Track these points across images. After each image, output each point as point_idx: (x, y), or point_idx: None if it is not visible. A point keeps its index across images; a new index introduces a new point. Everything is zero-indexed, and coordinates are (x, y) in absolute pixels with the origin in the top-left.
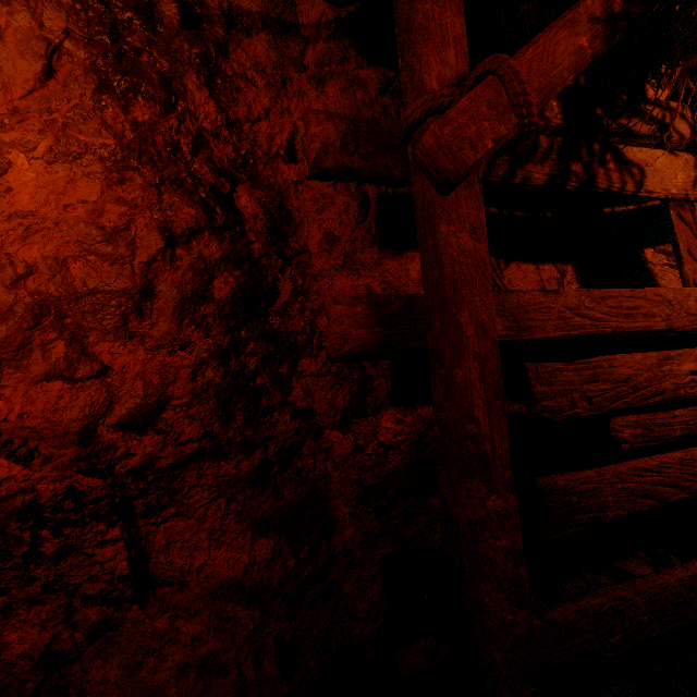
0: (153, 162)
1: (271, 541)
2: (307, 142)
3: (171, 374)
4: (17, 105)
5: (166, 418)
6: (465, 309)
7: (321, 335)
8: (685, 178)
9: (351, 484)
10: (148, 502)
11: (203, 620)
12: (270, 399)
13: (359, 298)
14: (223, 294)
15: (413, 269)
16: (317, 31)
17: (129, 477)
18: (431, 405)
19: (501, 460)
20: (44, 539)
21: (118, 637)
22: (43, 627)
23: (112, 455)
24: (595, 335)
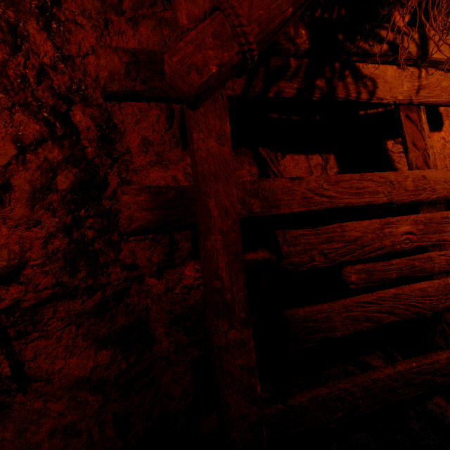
0: (6, 91)
1: (109, 352)
2: (98, 71)
3: (28, 243)
4: None
5: (26, 274)
6: (212, 197)
7: None
8: (410, 86)
9: (165, 313)
10: (18, 330)
11: (64, 402)
12: (106, 257)
13: (143, 190)
14: (65, 186)
15: None
16: None
17: (1, 314)
18: None
19: (238, 305)
20: None
21: (11, 413)
22: None
23: None
24: (331, 209)
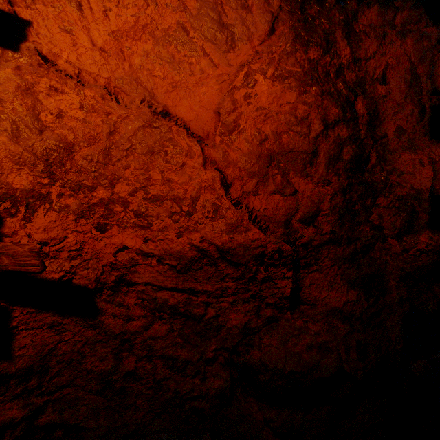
0: (317, 82)
1: (355, 292)
2: (439, 73)
3: (322, 197)
4: (257, 49)
5: (318, 220)
6: None
7: (391, 186)
8: None
9: (398, 269)
10: (306, 261)
11: (320, 325)
12: (359, 217)
13: None
14: (346, 158)
15: None
16: (404, 3)
17: (300, 247)
18: None
19: None
20: (259, 271)
21: (276, 326)
22: (245, 314)
23: (296, 235)
24: None
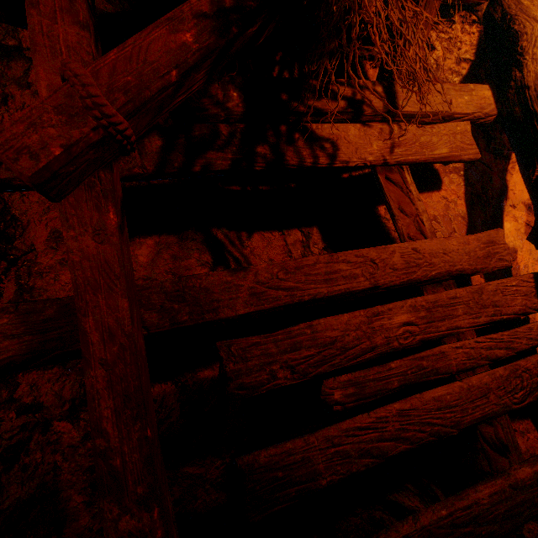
0: None
1: None
2: None
3: None
4: None
5: None
6: (90, 315)
7: None
8: (381, 145)
9: (84, 472)
10: None
11: None
12: None
13: (6, 309)
14: None
15: (142, 254)
16: None
17: None
18: (163, 382)
19: (133, 474)
20: None
21: None
22: None
23: None
24: (293, 305)
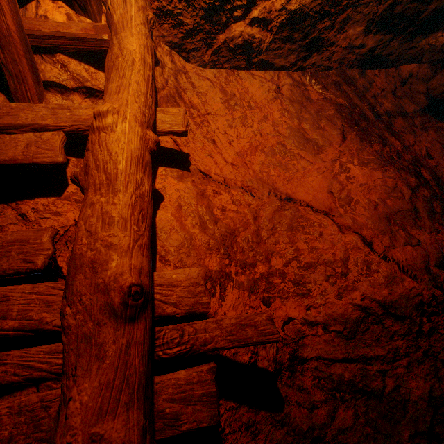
0: (388, 163)
1: None
2: None
3: (440, 243)
4: (339, 149)
5: None
6: None
7: None
8: None
9: None
10: None
11: None
12: None
13: None
14: (438, 210)
15: None
16: (414, 114)
17: None
18: None
19: None
20: (423, 323)
21: None
22: (424, 380)
23: (440, 279)
24: None
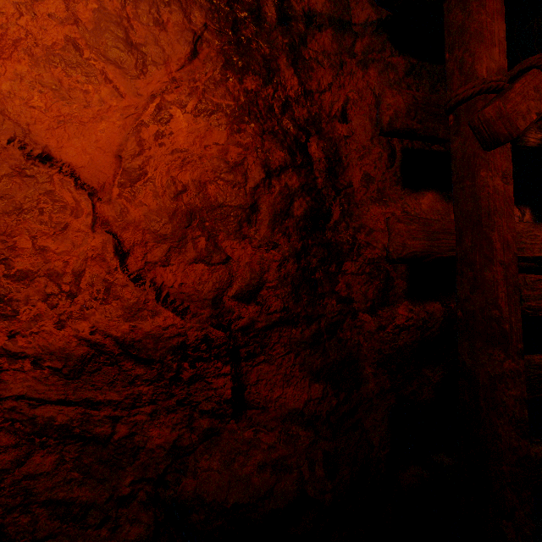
0: (257, 119)
1: (321, 386)
2: (384, 109)
3: (266, 265)
4: (175, 75)
5: (262, 295)
6: (495, 231)
7: (359, 246)
8: None
9: (374, 352)
10: (248, 351)
11: (276, 434)
12: (323, 288)
13: (413, 220)
14: (299, 213)
15: (424, 203)
16: (364, 28)
17: (239, 332)
18: (433, 301)
19: (516, 336)
20: (184, 369)
21: (218, 441)
22: (173, 429)
23: (231, 317)
24: None
